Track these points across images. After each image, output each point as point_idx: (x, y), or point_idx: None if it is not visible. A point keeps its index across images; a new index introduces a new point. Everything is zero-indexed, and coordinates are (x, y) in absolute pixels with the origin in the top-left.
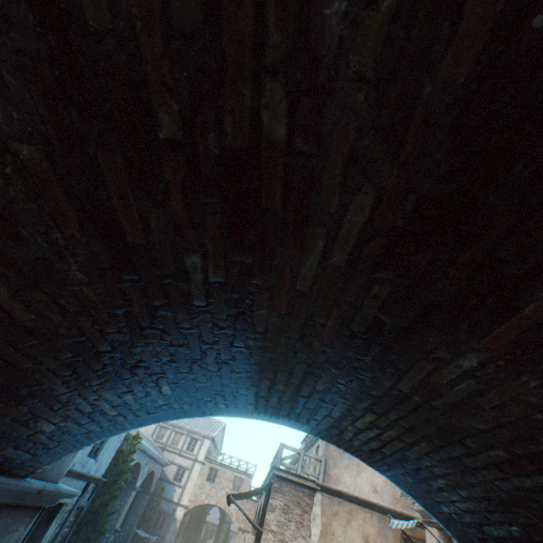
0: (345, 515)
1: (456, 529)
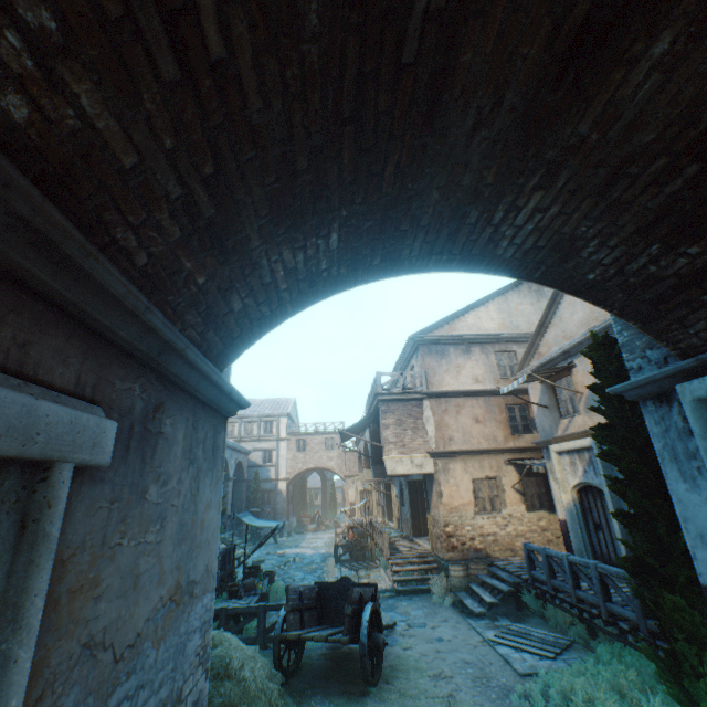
0: (454, 409)
1: (598, 293)
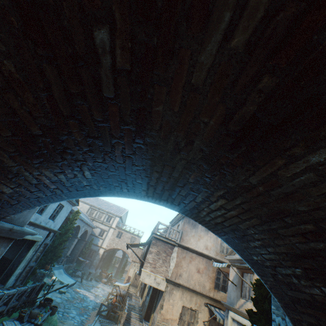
0: (189, 258)
1: (258, 268)
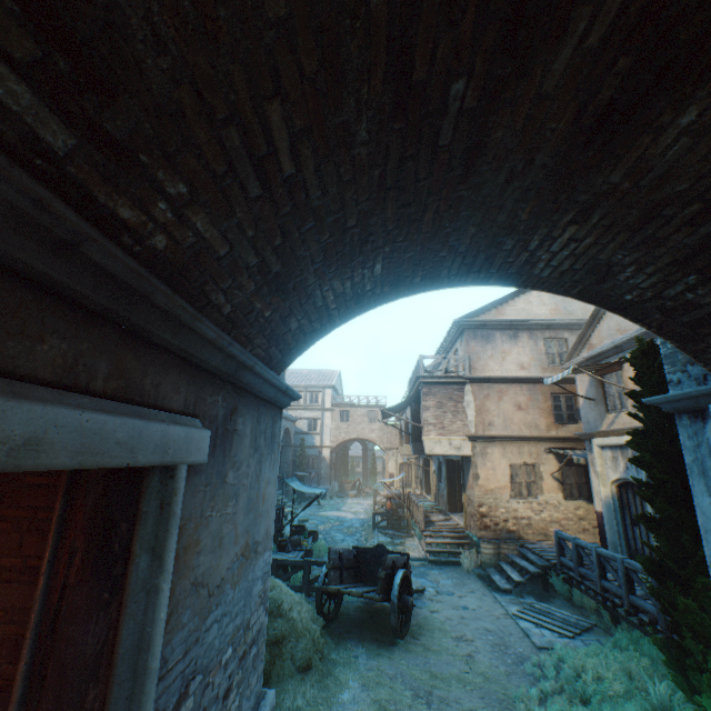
0: (496, 395)
1: (635, 312)
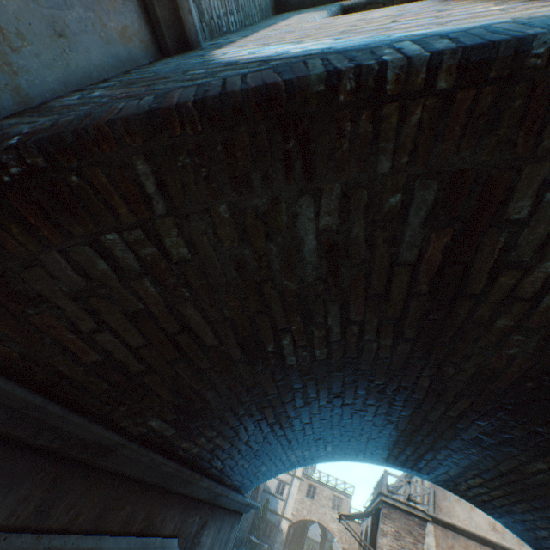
0: None
1: None
